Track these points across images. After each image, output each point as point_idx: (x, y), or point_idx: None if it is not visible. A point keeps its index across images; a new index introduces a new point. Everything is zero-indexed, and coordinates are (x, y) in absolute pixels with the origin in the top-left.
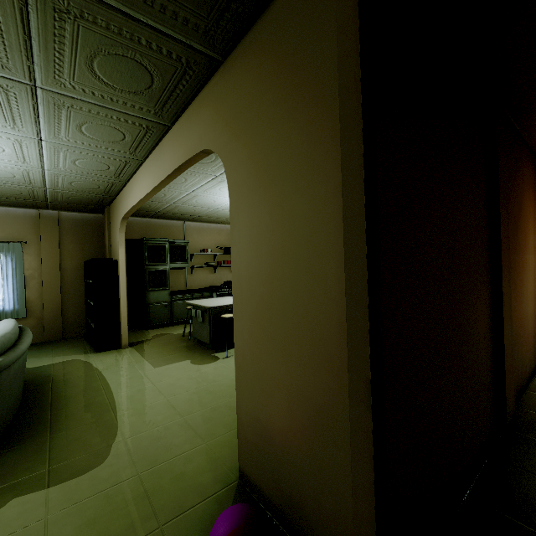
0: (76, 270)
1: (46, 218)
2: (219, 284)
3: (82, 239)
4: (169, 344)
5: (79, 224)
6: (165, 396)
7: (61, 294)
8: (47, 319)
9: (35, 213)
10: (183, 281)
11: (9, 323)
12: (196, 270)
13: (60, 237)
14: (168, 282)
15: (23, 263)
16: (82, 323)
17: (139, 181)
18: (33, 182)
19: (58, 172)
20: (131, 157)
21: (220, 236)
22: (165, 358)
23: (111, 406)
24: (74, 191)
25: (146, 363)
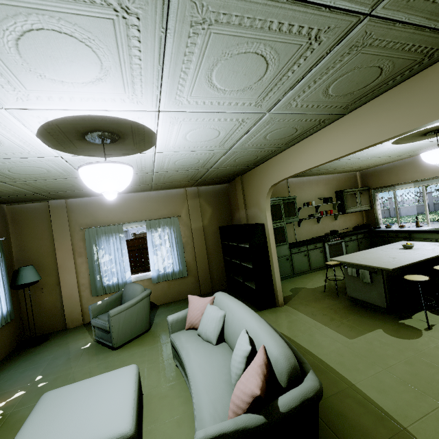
0: (214, 234)
1: (190, 194)
2: (323, 233)
3: (215, 207)
4: (322, 303)
5: (211, 195)
6: (435, 398)
7: (206, 255)
8: (200, 276)
9: (183, 191)
10: (292, 234)
11: (239, 303)
12: (301, 222)
13: (200, 208)
14: (286, 237)
15: (180, 233)
16: (223, 278)
17: (325, 140)
18: (205, 165)
19: (237, 150)
20: (338, 112)
21: (318, 187)
22: (344, 324)
23: (376, 407)
24: (229, 166)
25: (331, 331)
